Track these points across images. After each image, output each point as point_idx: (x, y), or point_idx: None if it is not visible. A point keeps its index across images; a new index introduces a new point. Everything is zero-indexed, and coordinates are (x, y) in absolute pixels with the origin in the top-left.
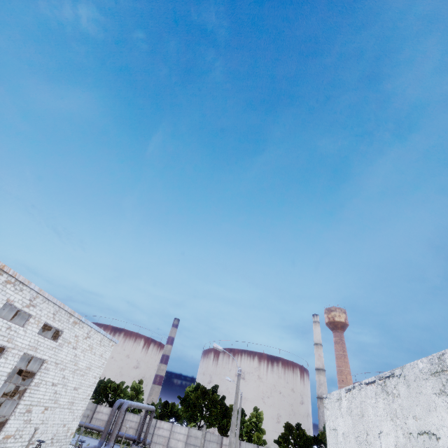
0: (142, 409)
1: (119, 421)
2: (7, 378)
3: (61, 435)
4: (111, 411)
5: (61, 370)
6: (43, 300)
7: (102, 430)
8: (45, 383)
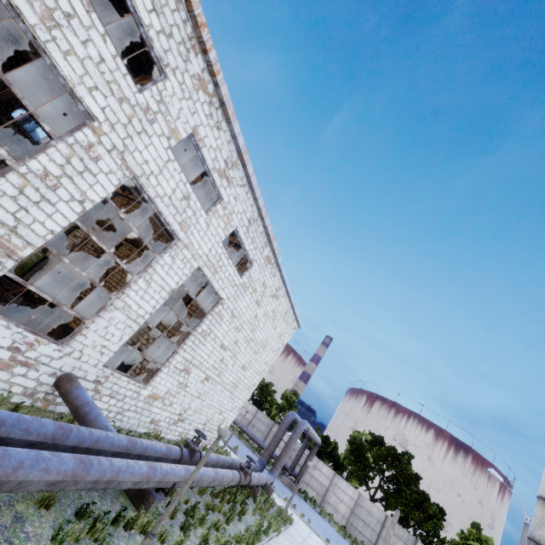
0: (312, 437)
1: (291, 445)
2: (165, 308)
3: (215, 423)
4: (281, 423)
5: (236, 330)
6: (242, 181)
7: (246, 430)
8: (213, 338)
